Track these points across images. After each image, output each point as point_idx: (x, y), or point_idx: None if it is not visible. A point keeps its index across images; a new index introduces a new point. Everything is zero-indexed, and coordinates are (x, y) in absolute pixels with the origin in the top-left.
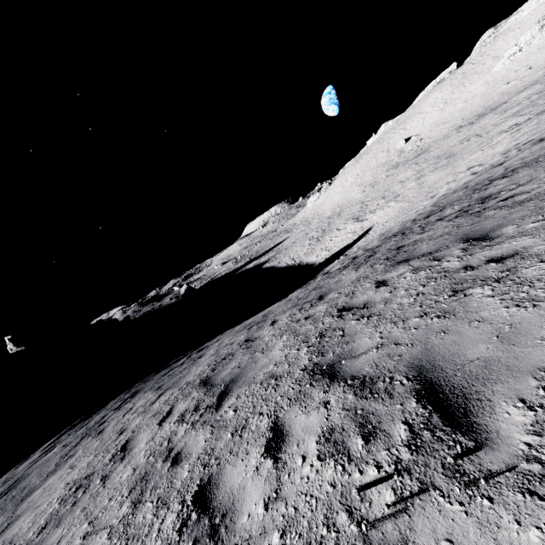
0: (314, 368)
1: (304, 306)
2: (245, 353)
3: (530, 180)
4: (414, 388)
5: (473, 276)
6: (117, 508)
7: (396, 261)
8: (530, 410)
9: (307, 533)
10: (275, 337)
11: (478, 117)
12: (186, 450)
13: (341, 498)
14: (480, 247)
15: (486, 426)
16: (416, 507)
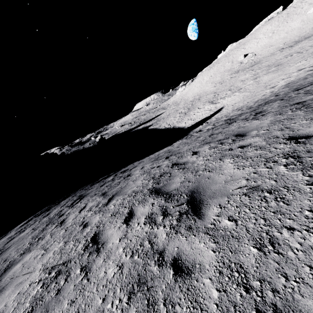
0: None
1: (224, 141)
2: (185, 172)
3: None
4: None
5: None
6: None
7: None
8: None
9: None
10: (212, 161)
11: (295, 43)
12: (188, 257)
13: None
14: None
15: None
16: None
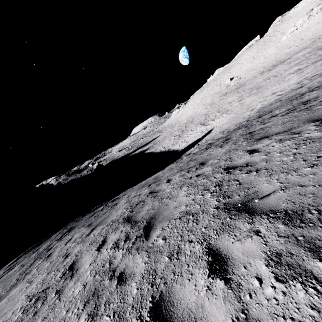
0: (226, 206)
1: (190, 170)
2: (154, 200)
3: None
4: None
5: None
6: (75, 320)
7: (255, 138)
8: None
9: None
10: (175, 189)
11: (273, 67)
12: (129, 270)
13: None
14: None
15: None
16: None
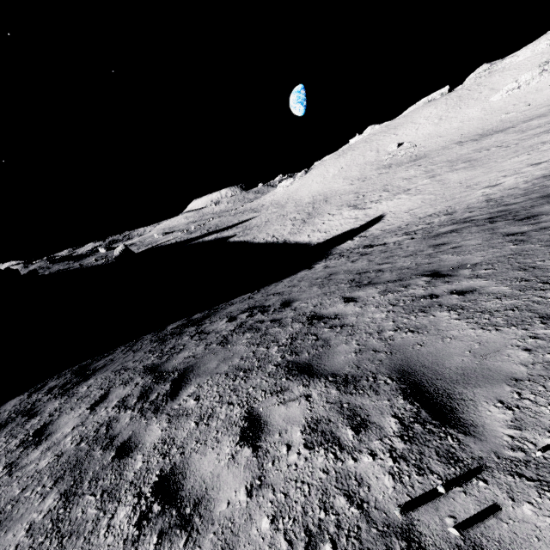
0: None
1: None
2: None
3: None
4: None
5: None
6: None
7: None
8: None
9: None
10: None
11: (481, 136)
12: None
13: None
14: None
15: None
16: None
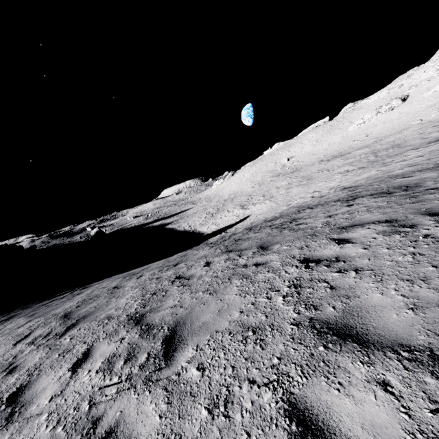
0: (134, 315)
1: (163, 269)
2: (106, 297)
3: (314, 216)
4: (166, 334)
5: (242, 272)
6: None
7: (227, 249)
8: (196, 351)
9: (63, 413)
10: (131, 288)
11: (333, 158)
12: (23, 364)
13: (92, 393)
14: (259, 254)
15: (176, 357)
16: (120, 397)
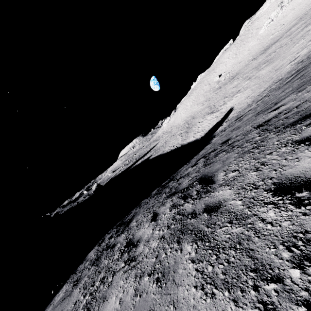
0: None
1: None
2: None
3: None
4: None
5: None
6: None
7: None
8: None
9: None
10: None
11: (265, 50)
12: None
13: None
14: None
15: None
16: None
